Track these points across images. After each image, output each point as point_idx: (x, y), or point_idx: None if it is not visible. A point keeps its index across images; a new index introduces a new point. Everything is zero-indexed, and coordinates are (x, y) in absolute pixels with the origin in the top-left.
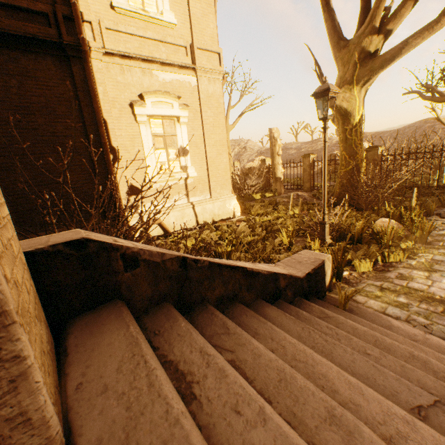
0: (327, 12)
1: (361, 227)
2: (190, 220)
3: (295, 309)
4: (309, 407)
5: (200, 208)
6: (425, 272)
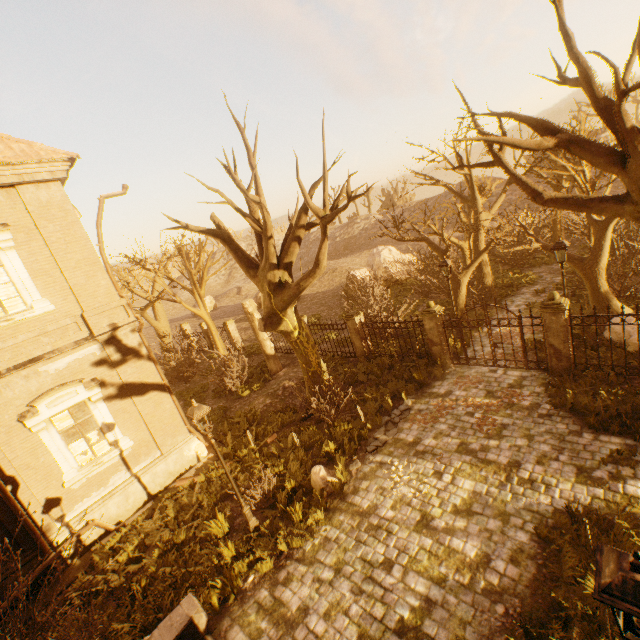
0: (227, 244)
1: (287, 494)
2: (138, 496)
3: None
4: None
5: (149, 475)
6: (306, 567)
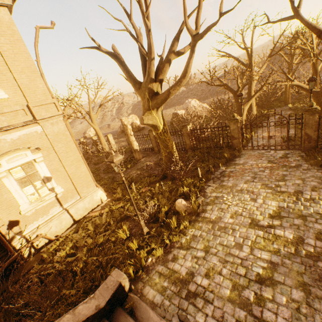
0: (122, 66)
1: (164, 214)
2: (67, 221)
3: None
4: None
5: (74, 209)
6: (185, 251)
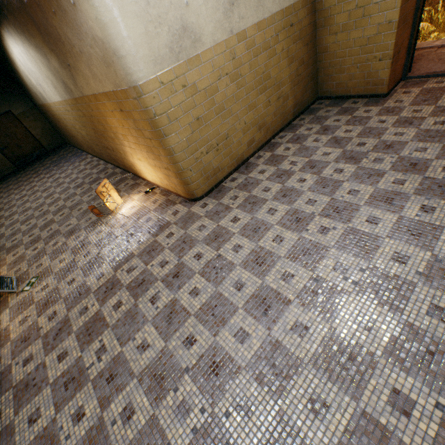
0: None
1: None
2: None
3: None
4: None
5: None
6: None
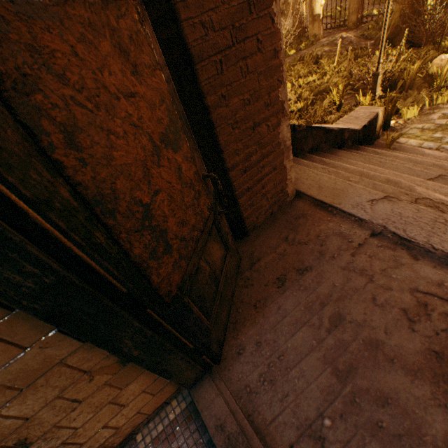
0: None
1: (416, 71)
2: None
3: (356, 152)
4: (376, 180)
5: None
6: None
